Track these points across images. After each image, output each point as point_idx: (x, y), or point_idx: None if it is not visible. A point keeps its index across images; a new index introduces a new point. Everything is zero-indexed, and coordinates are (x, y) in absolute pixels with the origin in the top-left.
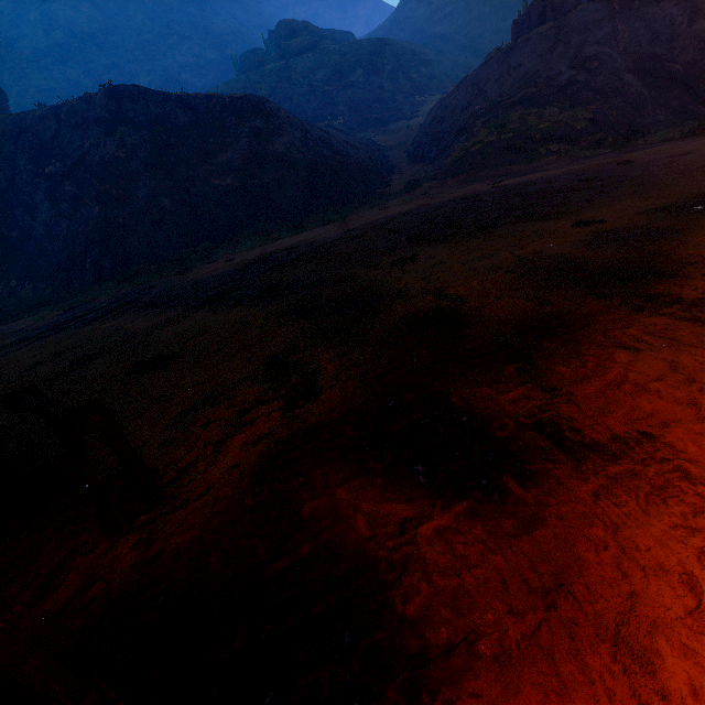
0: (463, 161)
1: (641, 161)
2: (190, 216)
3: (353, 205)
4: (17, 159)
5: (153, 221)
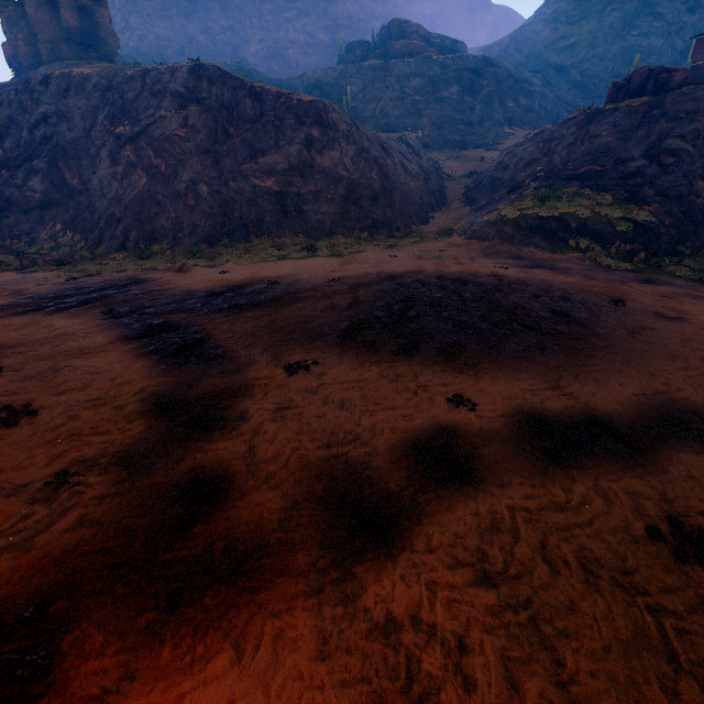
0: (494, 226)
1: (631, 307)
2: (221, 209)
3: (379, 236)
4: (98, 112)
5: (187, 206)
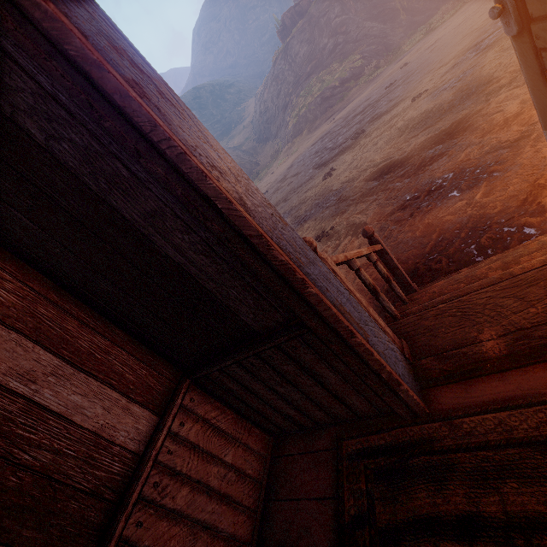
0: (300, 122)
1: (413, 59)
2: None
3: None
4: None
5: None
